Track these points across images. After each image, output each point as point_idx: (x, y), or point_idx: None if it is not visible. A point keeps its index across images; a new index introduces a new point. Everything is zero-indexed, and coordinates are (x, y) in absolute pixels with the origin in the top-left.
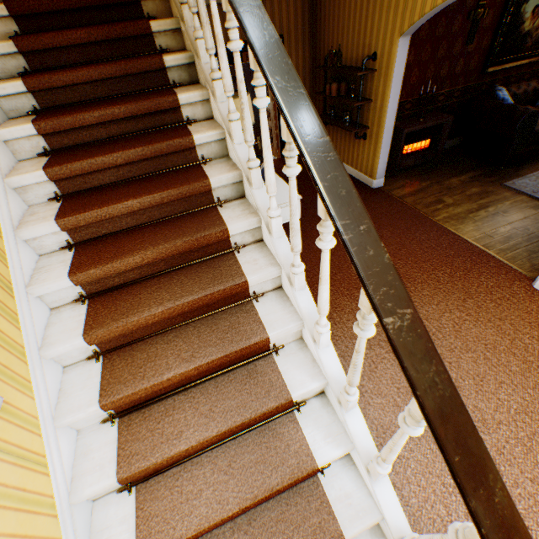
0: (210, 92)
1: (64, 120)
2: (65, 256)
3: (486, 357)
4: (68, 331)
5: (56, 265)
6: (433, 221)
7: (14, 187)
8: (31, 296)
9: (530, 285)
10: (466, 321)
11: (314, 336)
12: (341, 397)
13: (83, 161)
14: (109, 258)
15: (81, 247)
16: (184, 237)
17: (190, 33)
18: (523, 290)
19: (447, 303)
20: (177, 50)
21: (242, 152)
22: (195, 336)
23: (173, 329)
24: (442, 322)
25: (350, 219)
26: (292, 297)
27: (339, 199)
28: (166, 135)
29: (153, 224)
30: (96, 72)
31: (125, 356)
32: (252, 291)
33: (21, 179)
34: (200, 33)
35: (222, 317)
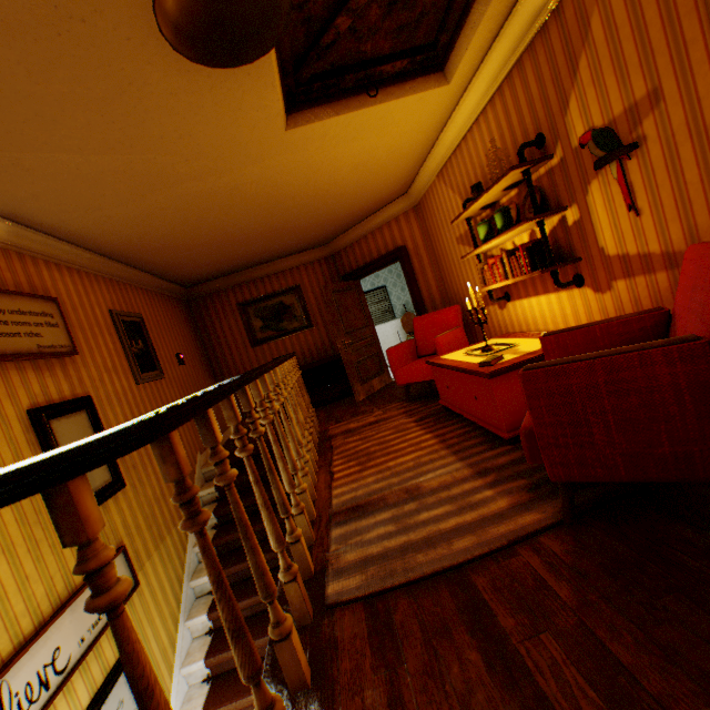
0: None
1: None
2: None
3: None
4: None
5: None
6: None
7: (185, 673)
8: None
9: None
10: None
11: None
12: None
13: (230, 650)
14: None
15: None
16: None
17: None
18: None
19: None
20: None
21: None
22: None
23: None
24: None
25: None
26: None
27: None
28: None
29: None
30: None
31: None
32: None
33: (190, 667)
34: None
35: None
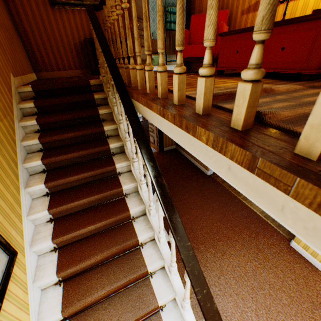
0: (131, 163)
1: (60, 181)
2: (53, 256)
3: (270, 293)
4: (52, 308)
5: (48, 264)
6: (239, 198)
7: (31, 219)
8: (34, 287)
9: (289, 243)
10: (259, 268)
11: (182, 303)
12: None
13: (68, 204)
14: (77, 261)
15: (61, 249)
16: (117, 246)
17: (123, 133)
18: (285, 247)
19: (248, 255)
20: (115, 135)
21: (146, 195)
22: (120, 304)
23: (107, 298)
24: (247, 269)
25: (200, 286)
26: (170, 277)
27: (195, 276)
28: (109, 185)
29: (100, 233)
30: (77, 154)
31: (81, 320)
32: (149, 272)
33: (35, 216)
34: (128, 139)
35: (134, 289)
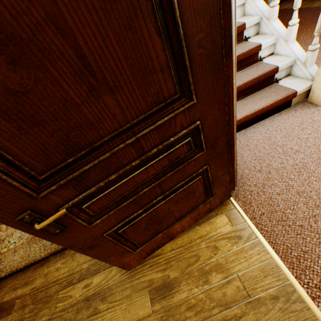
0: None
1: None
2: None
3: None
4: None
5: None
6: (310, 8)
7: None
8: None
9: None
10: None
11: None
12: (269, 12)
13: None
14: None
15: None
16: None
17: None
18: None
19: None
20: None
21: None
22: None
23: None
24: (320, 35)
25: None
26: None
27: None
28: None
29: None
30: None
31: None
32: None
33: None
34: None
35: None
